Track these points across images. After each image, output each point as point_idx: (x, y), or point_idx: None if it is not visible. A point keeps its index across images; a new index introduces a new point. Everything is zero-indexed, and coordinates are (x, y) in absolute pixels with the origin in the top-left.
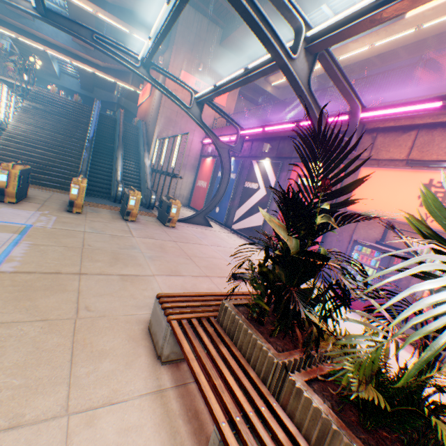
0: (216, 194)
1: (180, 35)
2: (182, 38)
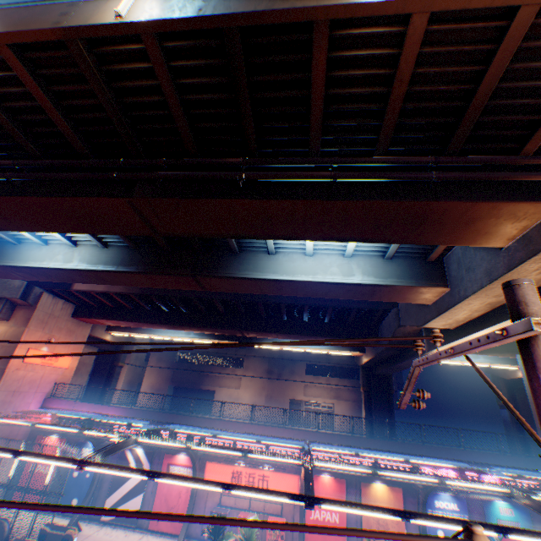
0: (91, 491)
1: (36, 317)
2: (37, 319)
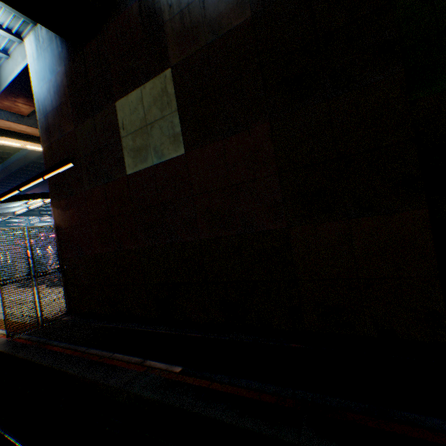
0: None
1: None
2: None
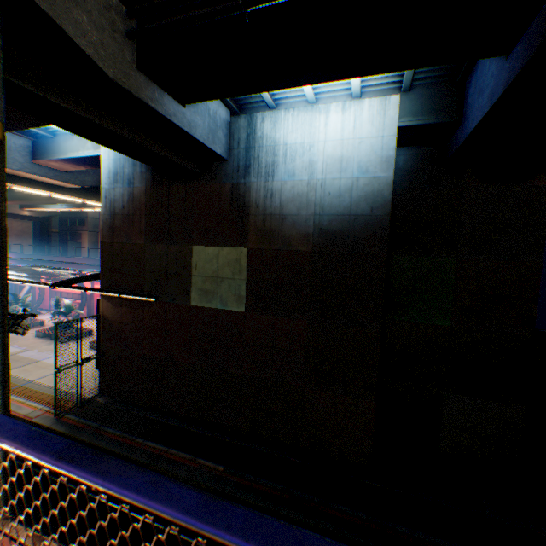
0: None
1: None
2: None
